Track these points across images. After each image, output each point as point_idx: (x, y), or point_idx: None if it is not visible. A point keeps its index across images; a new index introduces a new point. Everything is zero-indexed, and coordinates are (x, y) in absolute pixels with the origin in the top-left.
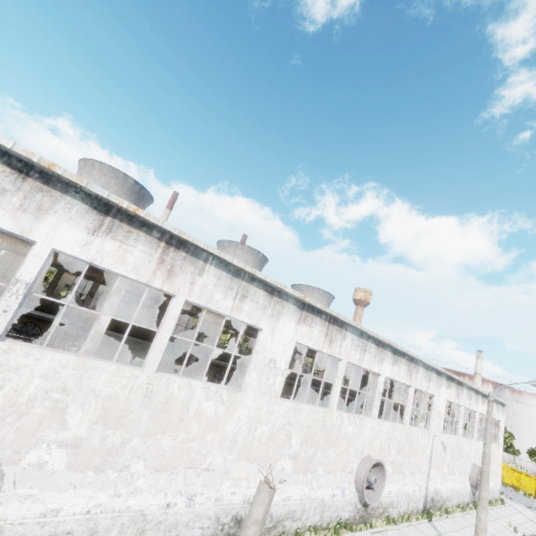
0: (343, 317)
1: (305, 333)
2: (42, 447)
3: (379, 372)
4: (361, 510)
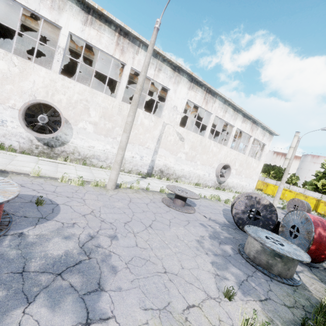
0: None
1: None
2: None
3: (56, 21)
4: (42, 147)
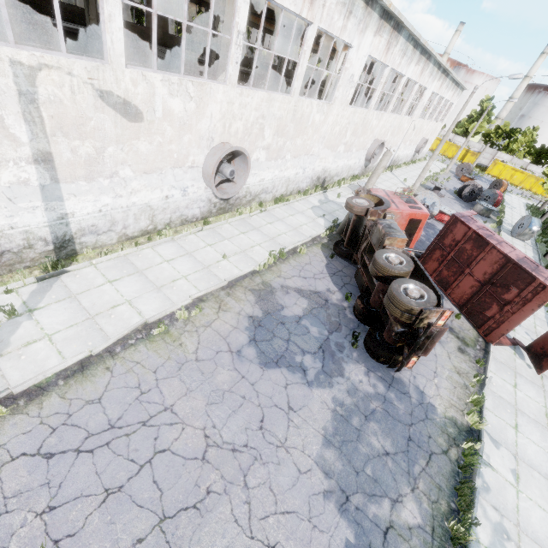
0: (407, 22)
1: (376, 45)
2: (257, 151)
3: (405, 74)
4: (363, 170)
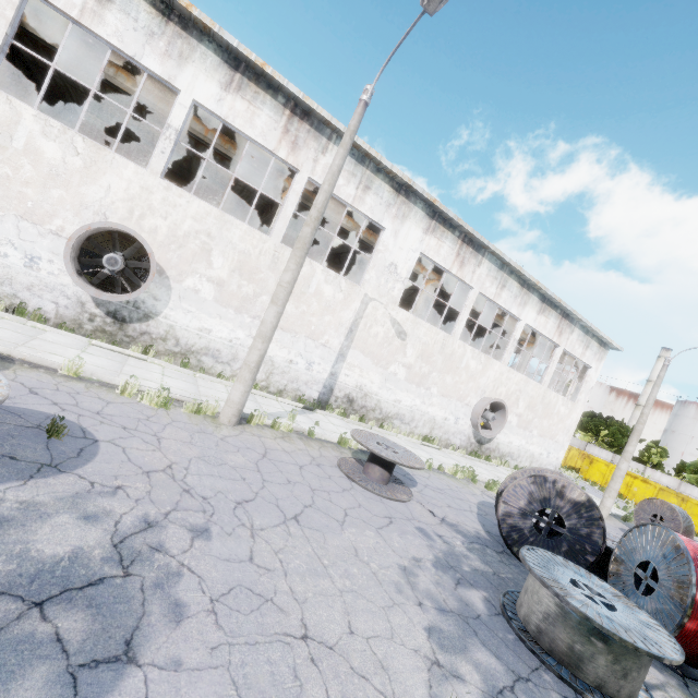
0: None
1: None
2: None
3: (170, 80)
4: (102, 320)
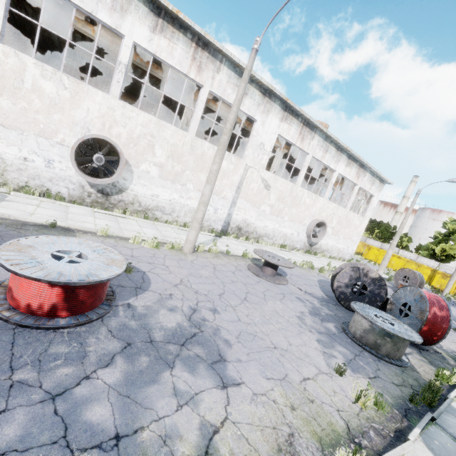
0: None
1: None
2: None
3: (117, 28)
4: (95, 195)
